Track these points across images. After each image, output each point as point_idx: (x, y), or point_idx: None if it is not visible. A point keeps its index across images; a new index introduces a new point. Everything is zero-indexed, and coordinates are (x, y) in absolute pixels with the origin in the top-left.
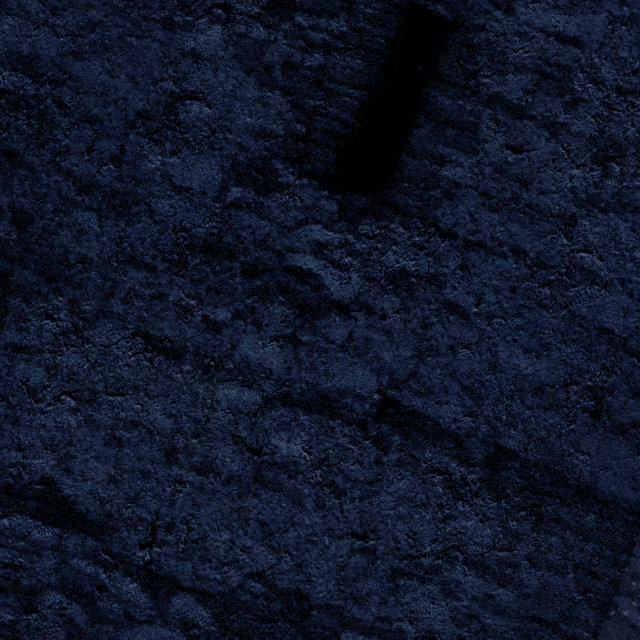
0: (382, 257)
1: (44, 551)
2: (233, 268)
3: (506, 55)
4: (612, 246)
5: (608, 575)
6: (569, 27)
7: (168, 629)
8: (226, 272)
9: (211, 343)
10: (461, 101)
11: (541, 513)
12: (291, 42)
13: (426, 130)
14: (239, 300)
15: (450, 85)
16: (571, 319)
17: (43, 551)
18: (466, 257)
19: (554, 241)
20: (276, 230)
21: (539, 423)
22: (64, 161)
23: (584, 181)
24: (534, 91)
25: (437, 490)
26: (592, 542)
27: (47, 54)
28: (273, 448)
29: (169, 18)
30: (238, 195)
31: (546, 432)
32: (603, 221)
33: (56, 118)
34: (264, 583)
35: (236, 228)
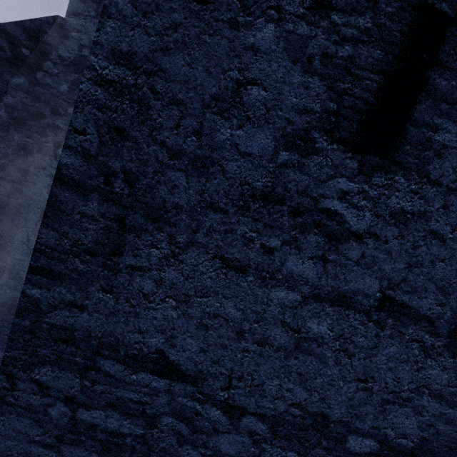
0: (387, 200)
1: (160, 393)
2: (282, 210)
3: None
4: None
5: None
6: None
7: (240, 436)
8: (277, 213)
9: (266, 262)
10: (454, 82)
11: None
12: (327, 37)
13: (426, 105)
14: (286, 232)
15: (446, 69)
16: None
17: (159, 393)
18: (447, 199)
19: None
20: (313, 182)
21: None
22: (159, 135)
23: None
24: None
25: (414, 352)
26: None
27: (141, 51)
28: (308, 328)
29: (234, 19)
30: (286, 157)
31: None
32: None
33: (151, 102)
34: (300, 409)
35: (284, 182)
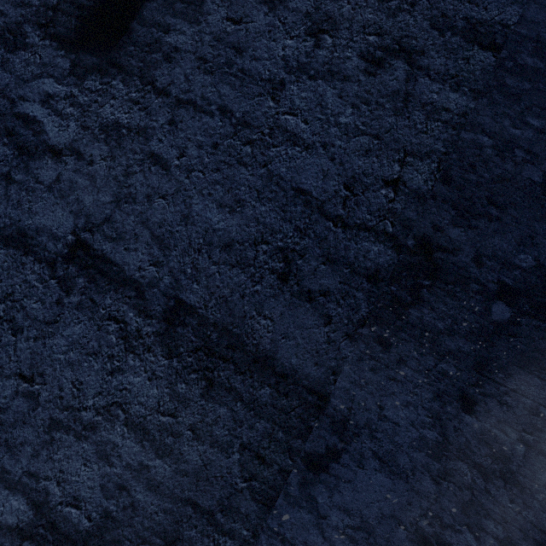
0: (100, 109)
1: None
2: None
3: None
4: (318, 111)
5: (278, 463)
6: None
7: None
8: None
9: None
10: None
11: (213, 379)
12: None
13: (158, 3)
14: None
15: None
16: (269, 178)
17: None
18: (176, 113)
19: (261, 103)
20: (15, 82)
21: (224, 280)
22: None
23: (297, 50)
24: None
25: (111, 339)
26: (264, 420)
27: None
28: None
29: None
30: None
31: (230, 291)
32: (311, 87)
33: None
34: None
35: None
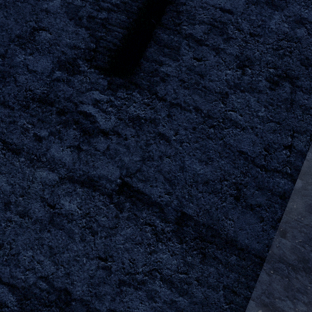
0: (127, 108)
1: None
2: (52, 110)
3: (195, 16)
4: (247, 109)
5: (243, 294)
6: (226, 5)
7: None
8: (48, 112)
9: (36, 147)
10: (172, 36)
11: (205, 253)
12: (92, 7)
13: (154, 49)
14: (53, 126)
15: (167, 29)
16: (224, 145)
17: None
18: (170, 111)
19: (216, 105)
20: (76, 93)
21: (206, 201)
22: None
23: (232, 76)
24: (208, 33)
25: (148, 235)
26: (234, 272)
27: None
28: (61, 205)
29: None
30: (59, 75)
31: (209, 206)
32: (242, 96)
33: None
34: (47, 283)
35: (56, 91)
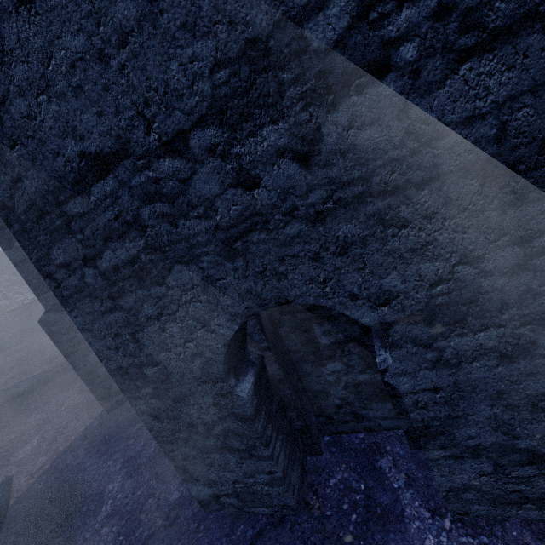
0: None
1: (119, 193)
2: None
3: None
4: None
5: None
6: None
7: (206, 165)
8: None
9: None
10: None
11: None
12: None
13: None
14: None
15: None
16: None
17: (118, 194)
18: None
19: None
20: None
21: None
22: None
23: None
24: None
25: None
26: None
27: None
28: None
29: None
30: None
31: None
32: None
33: None
34: (223, 67)
35: None
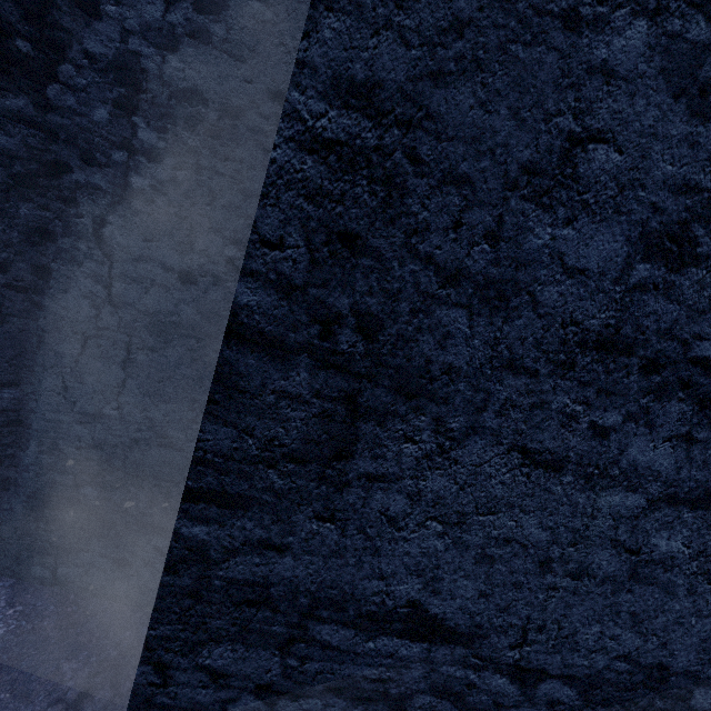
0: None
1: (412, 664)
2: (629, 365)
3: None
4: None
5: None
6: None
7: (534, 709)
8: (621, 370)
9: (596, 450)
10: None
11: None
12: None
13: None
14: (632, 401)
15: None
16: None
17: (411, 664)
18: None
19: None
20: (685, 315)
21: None
22: (422, 243)
23: None
24: None
25: None
26: None
27: (392, 78)
28: (652, 547)
29: (573, 9)
30: (644, 274)
31: None
32: None
33: (409, 180)
34: (629, 662)
35: (638, 316)
